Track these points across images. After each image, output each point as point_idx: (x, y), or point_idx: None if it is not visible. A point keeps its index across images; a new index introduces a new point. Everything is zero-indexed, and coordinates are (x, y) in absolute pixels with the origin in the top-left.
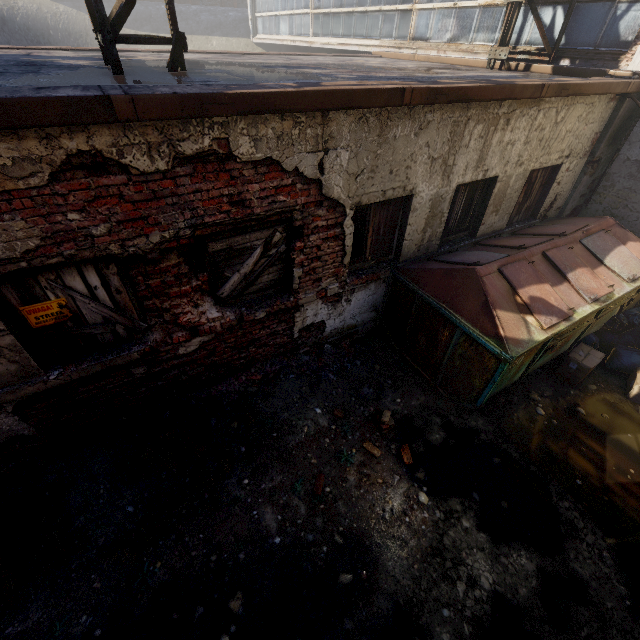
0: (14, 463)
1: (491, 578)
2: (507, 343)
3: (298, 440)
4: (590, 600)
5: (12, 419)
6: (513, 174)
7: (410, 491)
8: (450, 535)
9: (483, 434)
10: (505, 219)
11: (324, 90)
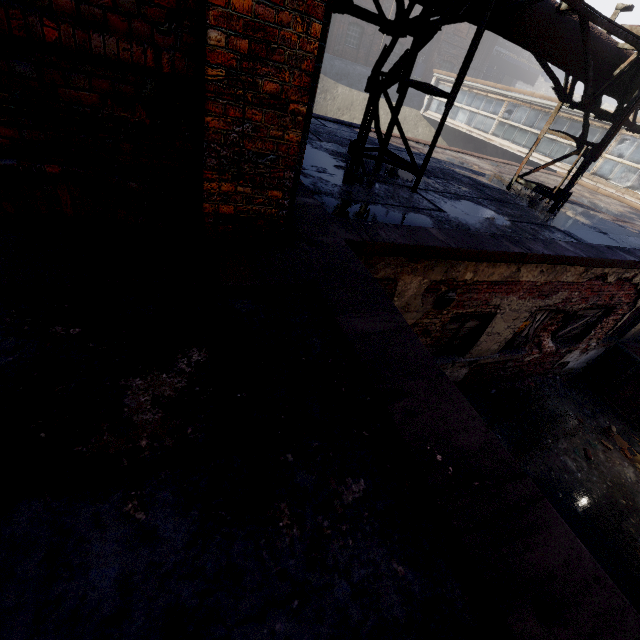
0: None
1: None
2: None
3: (569, 427)
4: None
5: (465, 372)
6: None
7: (636, 472)
8: None
9: None
10: None
11: None
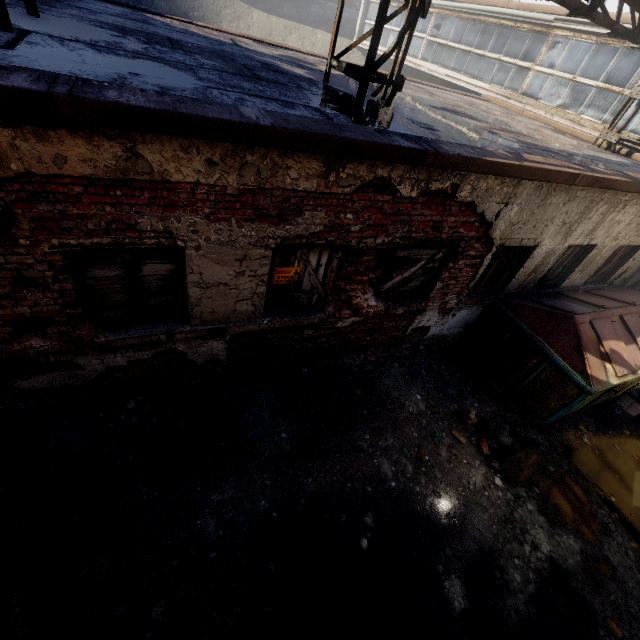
0: (200, 379)
1: (548, 547)
2: (592, 380)
3: (405, 415)
4: (617, 578)
5: (223, 346)
6: (607, 245)
7: (488, 474)
8: (518, 512)
9: (542, 446)
10: (584, 278)
11: (535, 167)
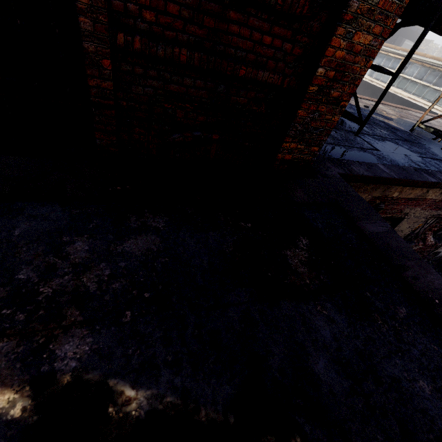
0: None
1: None
2: None
3: None
4: None
5: None
6: None
7: None
8: None
9: None
10: None
11: None
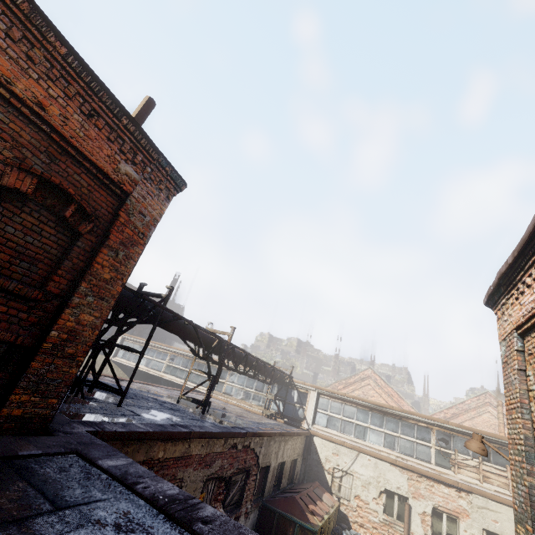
0: None
1: None
2: (314, 524)
3: None
4: None
5: None
6: (288, 460)
7: None
8: None
9: None
10: (286, 481)
11: (268, 432)
